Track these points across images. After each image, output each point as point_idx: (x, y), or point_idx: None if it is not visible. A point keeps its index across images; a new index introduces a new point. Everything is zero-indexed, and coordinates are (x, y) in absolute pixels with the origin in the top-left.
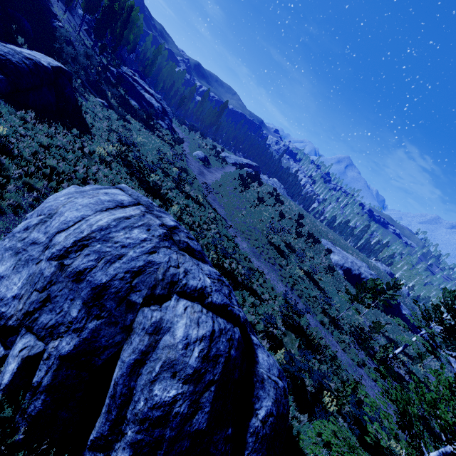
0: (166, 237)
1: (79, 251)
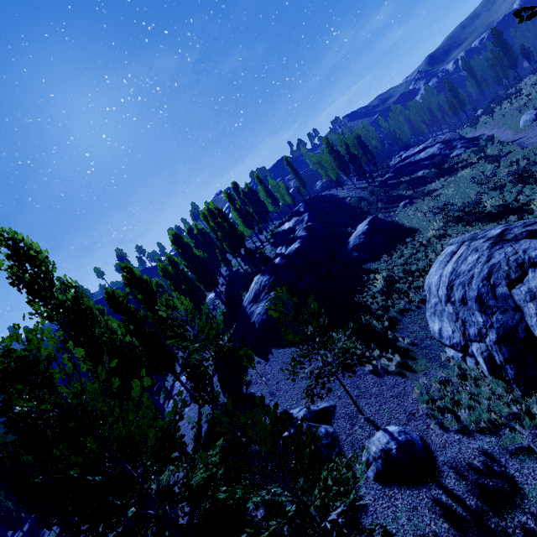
0: (493, 244)
1: (452, 291)
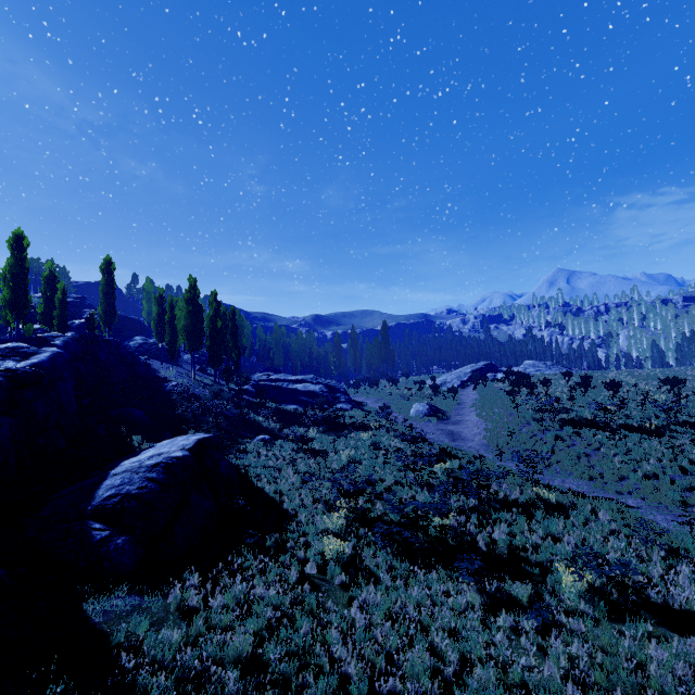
0: None
1: None
